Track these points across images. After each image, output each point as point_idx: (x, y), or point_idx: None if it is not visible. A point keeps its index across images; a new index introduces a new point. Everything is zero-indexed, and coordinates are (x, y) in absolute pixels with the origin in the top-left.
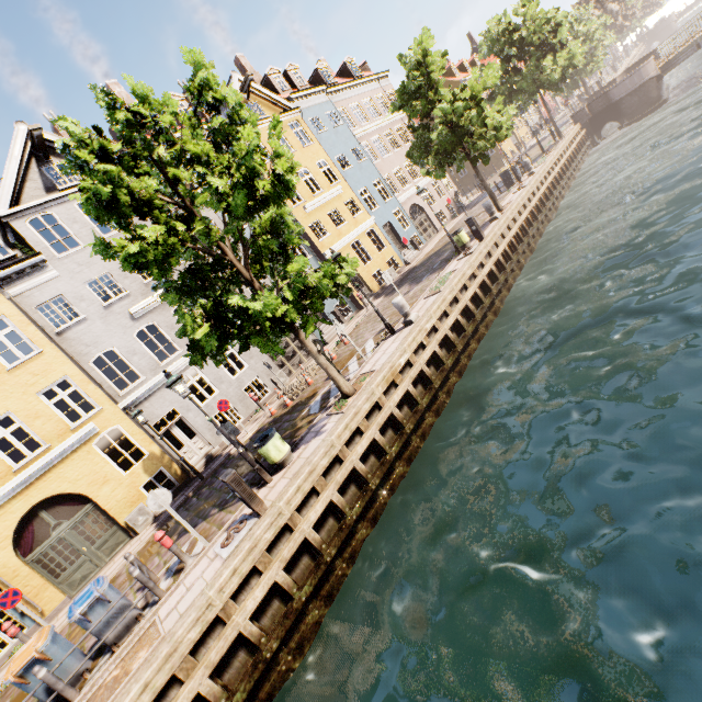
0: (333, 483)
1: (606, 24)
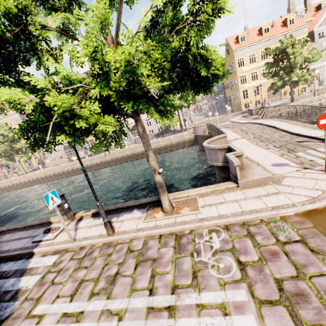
0: (11, 182)
1: None
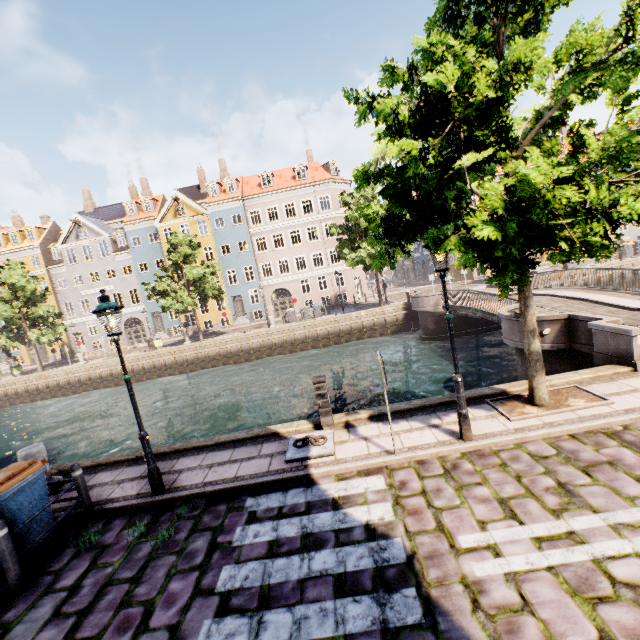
0: (3, 388)
1: None
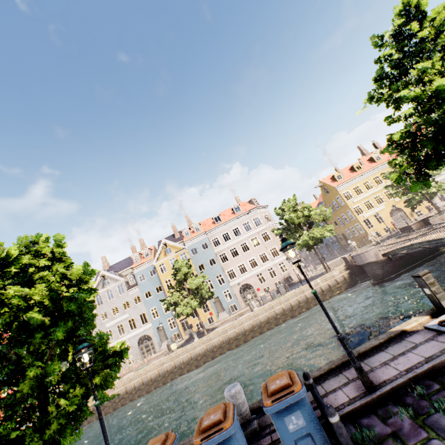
0: None
1: None
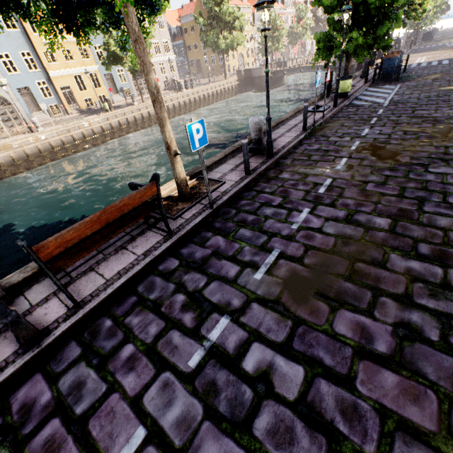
0: None
1: (310, 25)
